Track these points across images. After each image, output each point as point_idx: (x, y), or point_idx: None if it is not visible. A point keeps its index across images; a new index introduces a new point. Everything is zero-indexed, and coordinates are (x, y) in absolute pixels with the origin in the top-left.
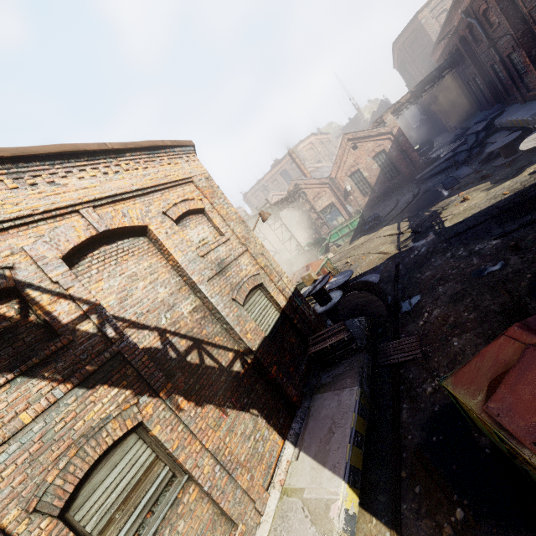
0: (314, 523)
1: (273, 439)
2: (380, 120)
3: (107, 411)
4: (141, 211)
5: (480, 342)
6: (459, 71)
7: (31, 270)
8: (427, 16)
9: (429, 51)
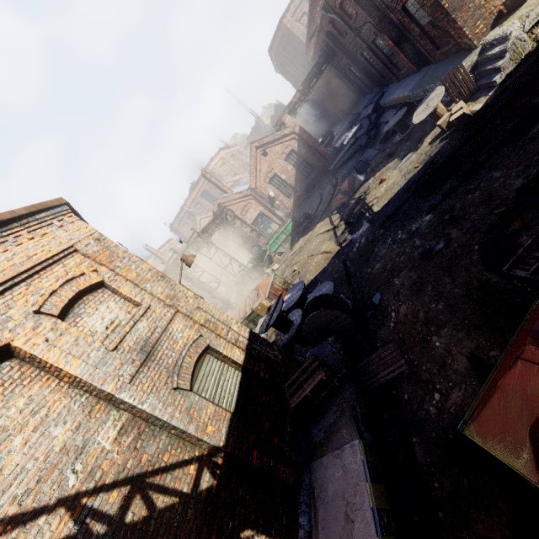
0: None
1: None
2: (280, 122)
3: None
4: None
5: (462, 336)
6: (334, 64)
7: None
8: (291, 20)
9: (302, 52)
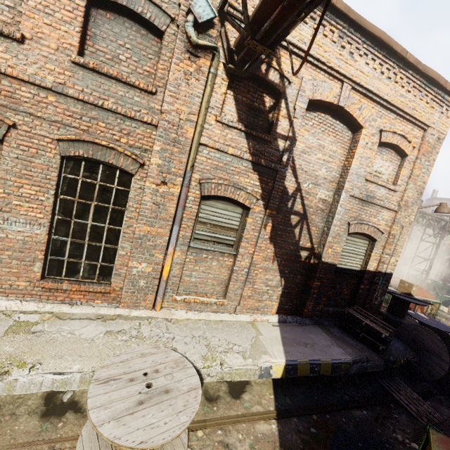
0: (252, 346)
1: (273, 304)
2: None
3: (247, 187)
4: (370, 115)
5: None
6: None
7: (293, 92)
8: None
9: None
